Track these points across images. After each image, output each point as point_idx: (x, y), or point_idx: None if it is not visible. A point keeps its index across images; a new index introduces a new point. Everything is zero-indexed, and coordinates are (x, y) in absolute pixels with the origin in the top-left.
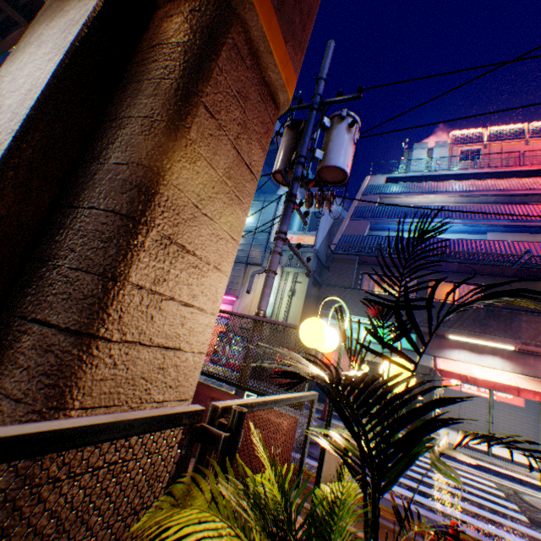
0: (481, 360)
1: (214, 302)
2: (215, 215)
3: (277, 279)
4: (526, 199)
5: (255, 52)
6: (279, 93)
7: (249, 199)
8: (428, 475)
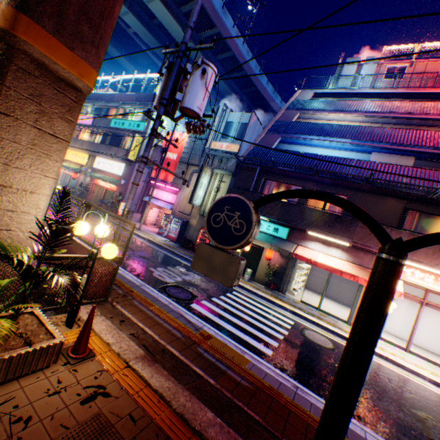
0: (328, 251)
1: (36, 209)
2: (25, 167)
3: (207, 178)
4: (422, 122)
5: (44, 65)
6: (77, 83)
7: (59, 153)
8: (244, 311)
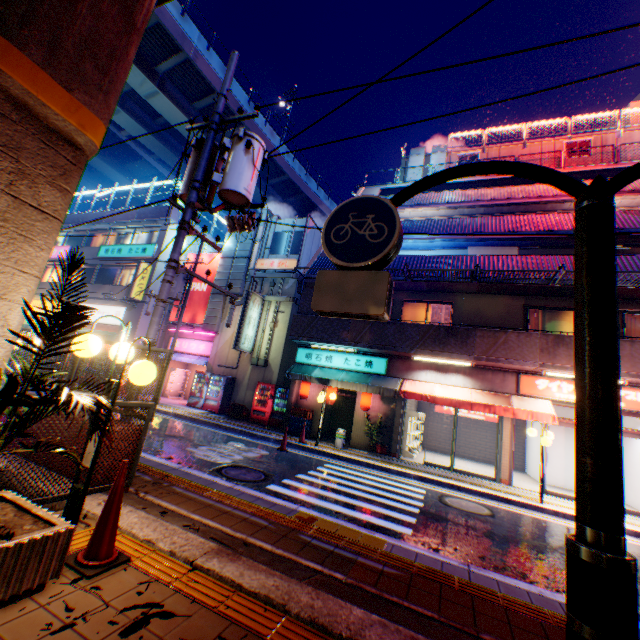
0: (446, 379)
1: (4, 326)
2: None
3: (257, 310)
4: (513, 209)
5: (26, 107)
6: (76, 137)
7: (47, 236)
8: (351, 486)
